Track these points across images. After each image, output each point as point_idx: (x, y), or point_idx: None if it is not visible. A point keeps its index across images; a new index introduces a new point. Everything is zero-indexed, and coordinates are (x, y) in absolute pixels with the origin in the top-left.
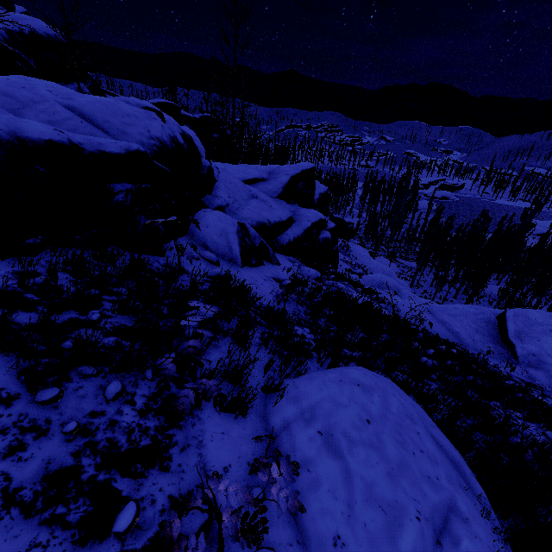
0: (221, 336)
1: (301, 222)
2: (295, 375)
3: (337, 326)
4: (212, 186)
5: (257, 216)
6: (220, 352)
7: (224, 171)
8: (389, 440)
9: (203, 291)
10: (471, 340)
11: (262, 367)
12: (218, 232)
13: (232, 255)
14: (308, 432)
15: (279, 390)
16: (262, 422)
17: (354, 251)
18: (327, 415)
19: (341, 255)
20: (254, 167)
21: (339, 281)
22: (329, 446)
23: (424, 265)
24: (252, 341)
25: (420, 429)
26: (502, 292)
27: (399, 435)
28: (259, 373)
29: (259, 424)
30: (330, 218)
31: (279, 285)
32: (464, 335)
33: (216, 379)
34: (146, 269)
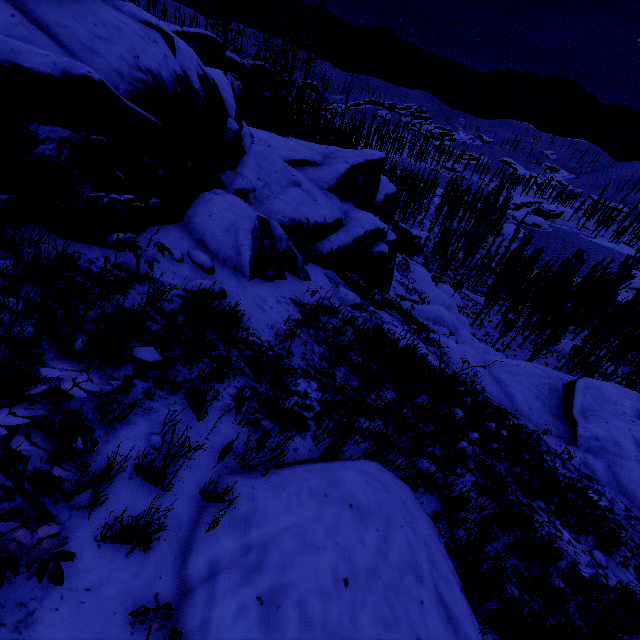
0: (166, 392)
1: (352, 227)
2: (269, 464)
3: (361, 380)
4: (237, 160)
5: (292, 212)
6: (152, 421)
7: (266, 143)
8: (370, 621)
9: (167, 313)
10: (527, 408)
11: (218, 450)
12: (225, 226)
13: (238, 261)
14: (240, 596)
15: (225, 501)
16: (178, 558)
17: (414, 272)
18: (283, 563)
19: (397, 275)
20: (306, 145)
21: (385, 310)
22: (268, 630)
23: (493, 303)
24: (217, 403)
25: (427, 593)
26: (575, 351)
27: (390, 610)
28: (208, 460)
29: (169, 564)
30: (393, 228)
31: (283, 320)
32: (520, 401)
33: (121, 475)
34: (75, 269)
